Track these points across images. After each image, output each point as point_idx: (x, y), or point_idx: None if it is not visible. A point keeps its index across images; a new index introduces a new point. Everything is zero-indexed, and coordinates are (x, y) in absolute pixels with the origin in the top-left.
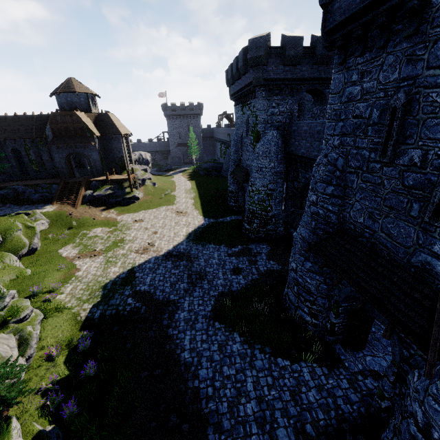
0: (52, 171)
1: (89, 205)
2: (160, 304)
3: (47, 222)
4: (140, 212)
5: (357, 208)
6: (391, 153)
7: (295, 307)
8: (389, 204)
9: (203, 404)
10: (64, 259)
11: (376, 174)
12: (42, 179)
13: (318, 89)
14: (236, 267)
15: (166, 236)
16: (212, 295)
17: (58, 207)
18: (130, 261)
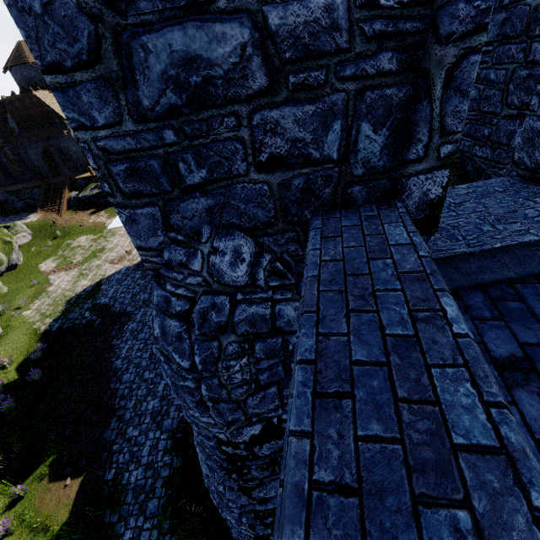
0: (37, 170)
1: (75, 210)
2: (115, 316)
3: (29, 234)
4: None
5: None
6: None
7: None
8: None
9: (117, 401)
10: (41, 274)
11: None
12: (28, 181)
13: None
14: None
15: None
16: None
17: (42, 216)
18: (101, 273)
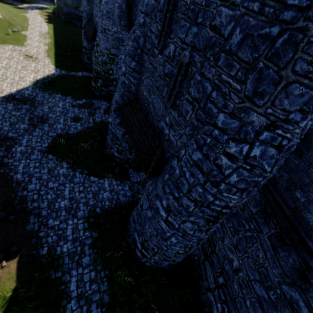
0: None
1: None
2: None
3: None
4: None
5: (145, 84)
6: (162, 43)
7: (111, 147)
8: (157, 85)
9: (29, 204)
10: None
11: (155, 59)
12: None
13: None
14: (76, 116)
15: (9, 78)
16: (50, 136)
17: None
18: None
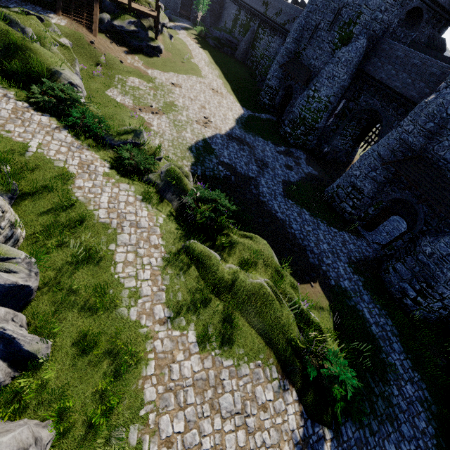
0: None
1: (108, 38)
2: (244, 177)
3: (70, 44)
4: (170, 73)
5: (443, 145)
6: None
7: (341, 201)
8: None
9: (300, 241)
10: (124, 106)
11: None
12: None
13: (422, 10)
14: (287, 164)
15: (216, 115)
16: (278, 181)
17: (69, 24)
18: (198, 131)
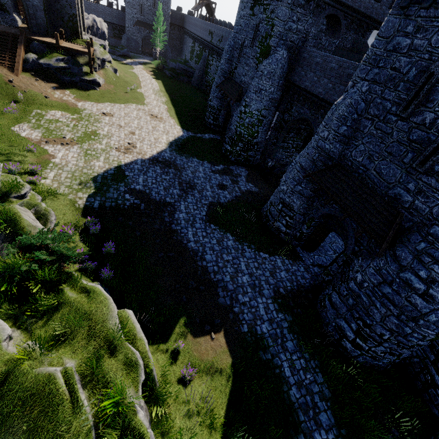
0: None
1: (34, 76)
2: (158, 204)
3: None
4: (105, 103)
5: (360, 149)
6: (411, 111)
7: (274, 220)
8: (390, 151)
9: (212, 276)
10: (27, 140)
11: (389, 125)
12: None
13: (338, 17)
14: (221, 184)
15: (146, 139)
16: (204, 204)
17: None
18: (114, 158)
